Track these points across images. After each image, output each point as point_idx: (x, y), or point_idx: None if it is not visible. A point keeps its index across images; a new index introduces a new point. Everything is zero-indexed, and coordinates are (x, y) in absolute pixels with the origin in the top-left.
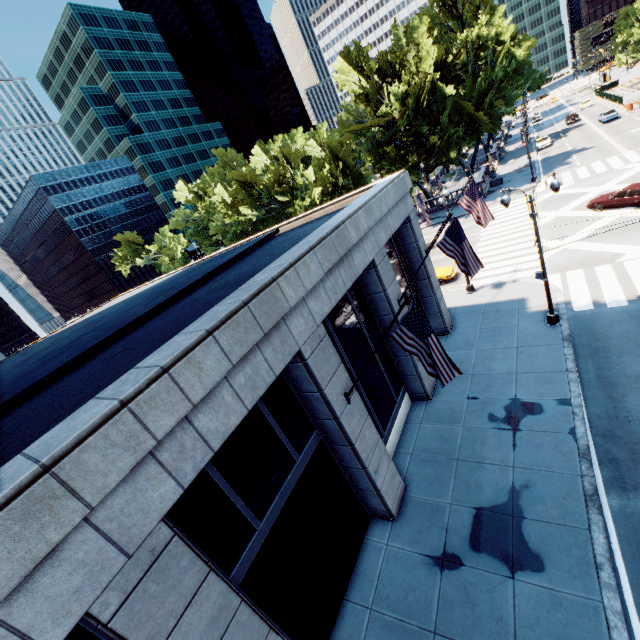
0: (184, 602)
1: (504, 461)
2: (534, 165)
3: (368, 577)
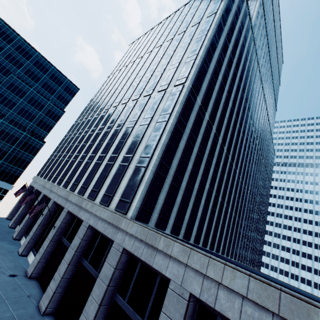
0: (172, 316)
1: None
2: None
3: None
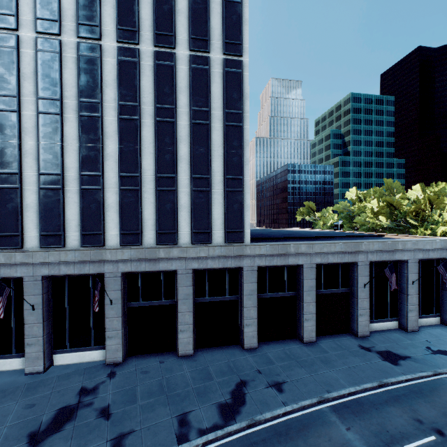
0: (310, 278)
1: (415, 353)
2: None
3: (338, 337)
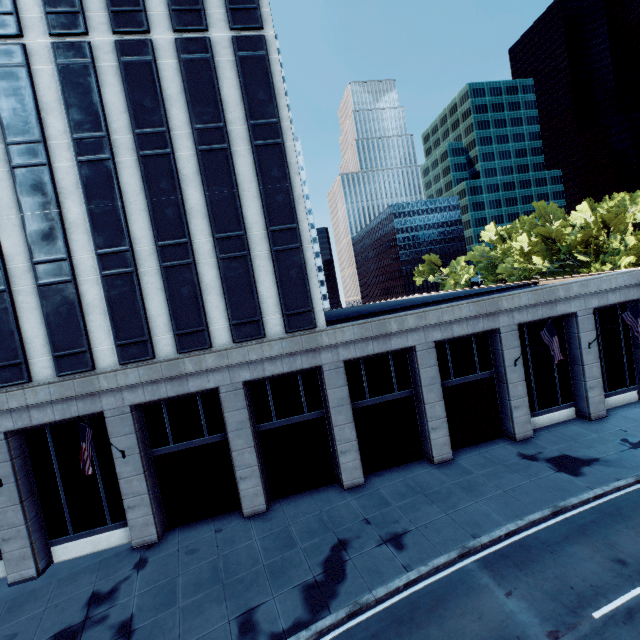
0: (429, 365)
1: (605, 452)
2: None
3: (486, 447)
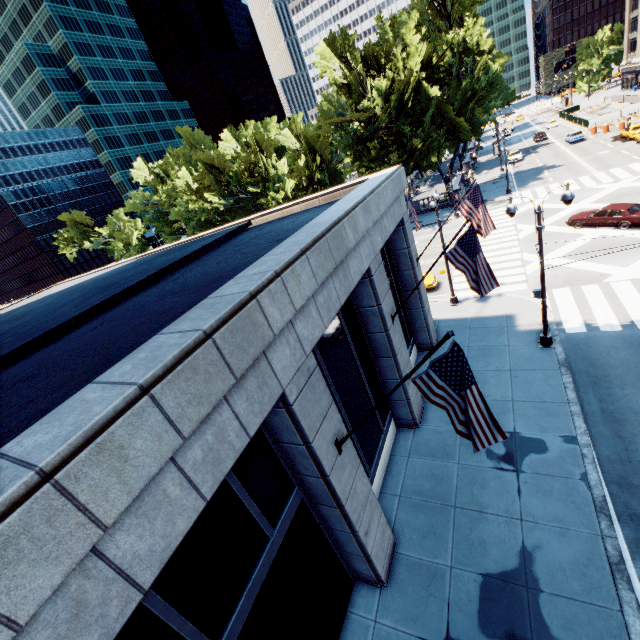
0: None
1: (510, 512)
2: (508, 177)
3: None
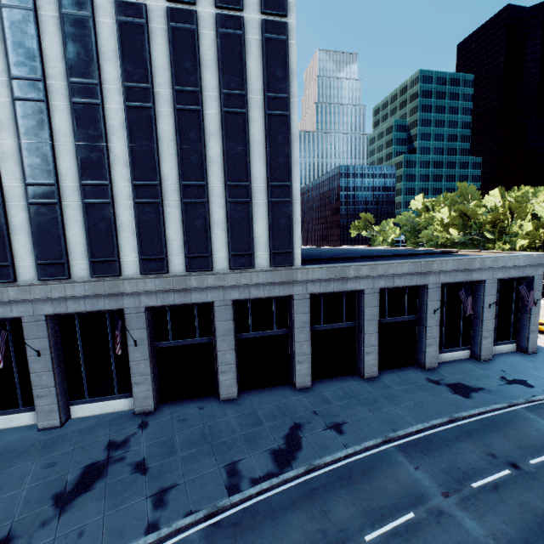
0: (372, 305)
1: (489, 384)
2: None
3: (403, 371)
